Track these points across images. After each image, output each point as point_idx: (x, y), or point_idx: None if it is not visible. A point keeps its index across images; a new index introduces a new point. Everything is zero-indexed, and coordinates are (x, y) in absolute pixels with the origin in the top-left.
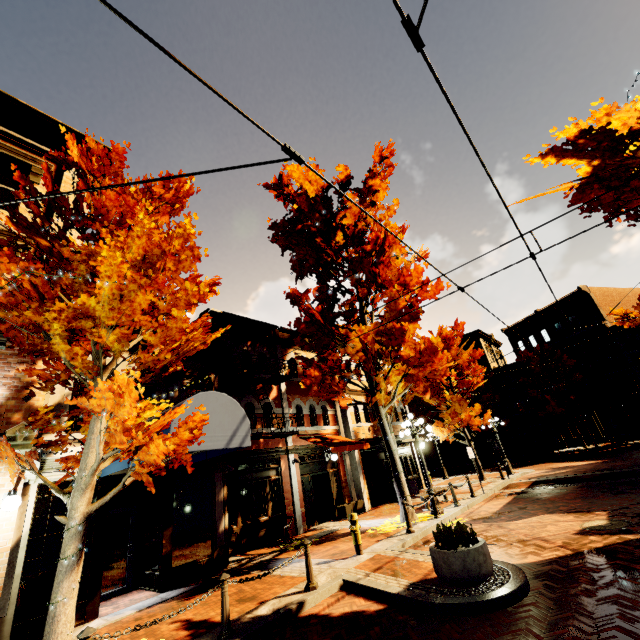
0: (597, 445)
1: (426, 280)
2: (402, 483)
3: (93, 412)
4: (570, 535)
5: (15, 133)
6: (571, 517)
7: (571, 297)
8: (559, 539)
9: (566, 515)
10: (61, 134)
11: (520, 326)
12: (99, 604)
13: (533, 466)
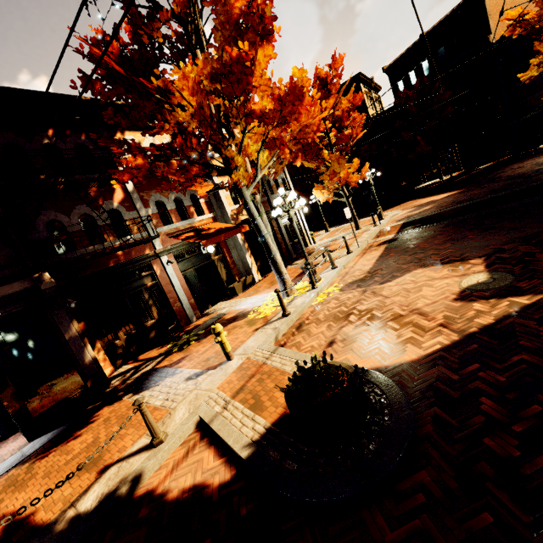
0: (452, 175)
1: None
2: (278, 264)
3: None
4: (450, 303)
5: None
6: (446, 271)
7: (462, 7)
8: (439, 311)
9: (440, 268)
10: None
11: (402, 60)
12: None
13: (400, 206)
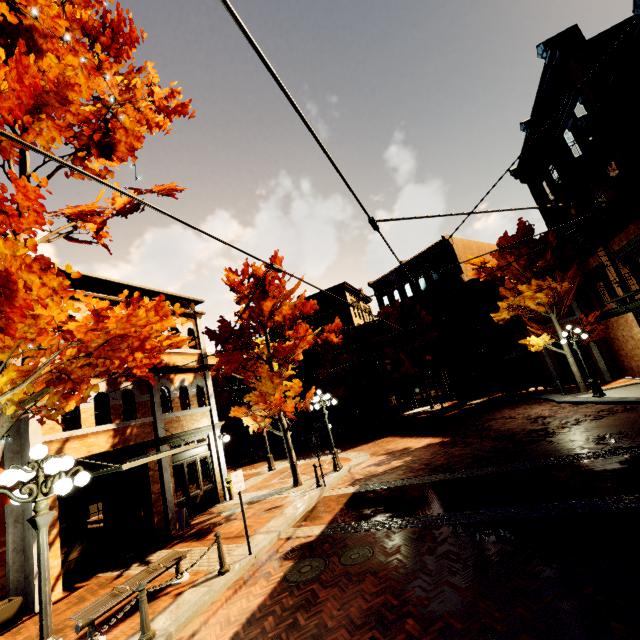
0: (443, 406)
1: None
2: None
3: None
4: None
5: None
6: None
7: (435, 247)
8: None
9: None
10: None
11: (386, 279)
12: None
13: (375, 443)
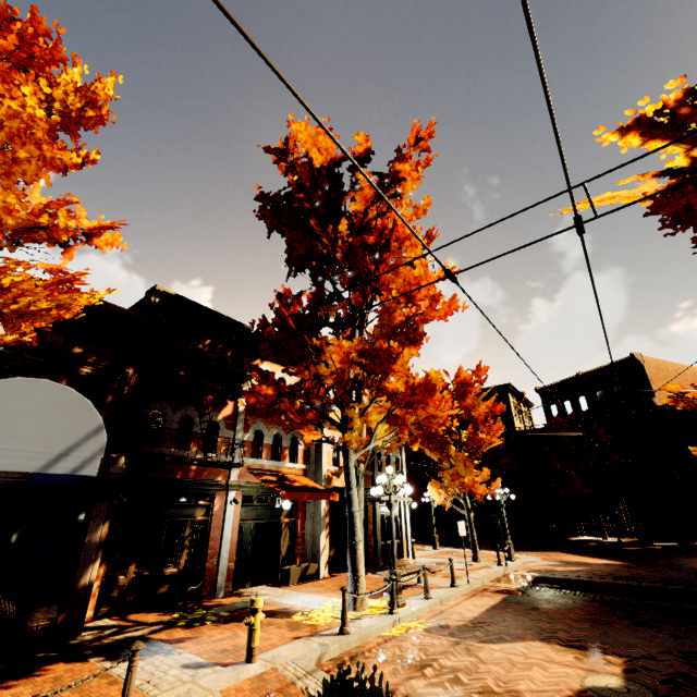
0: (620, 540)
1: (438, 294)
2: (358, 557)
3: None
4: None
5: None
6: (570, 657)
7: (621, 364)
8: None
9: (564, 651)
10: None
11: (557, 388)
12: None
13: (541, 553)
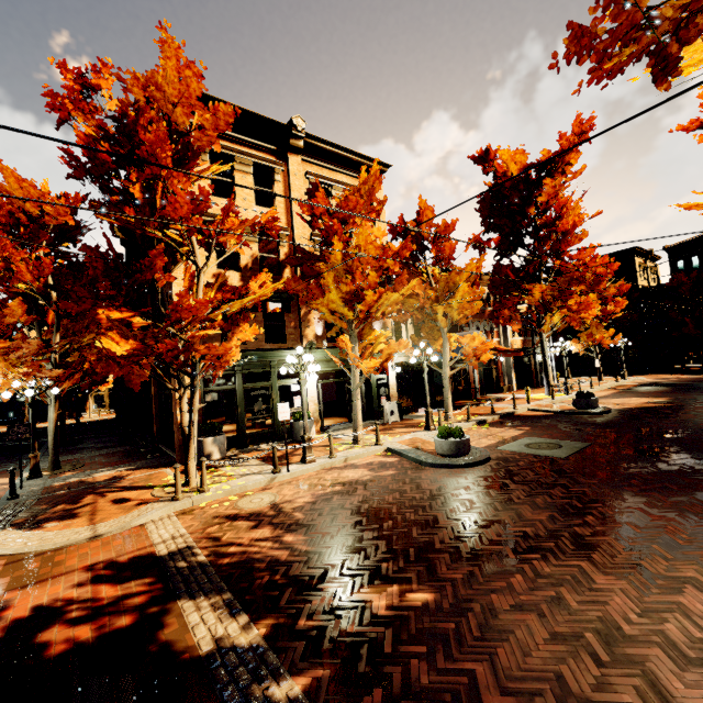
0: None
1: (596, 255)
2: (549, 377)
3: (461, 344)
4: (641, 403)
5: (351, 173)
6: (648, 399)
7: None
8: (634, 404)
9: (646, 398)
10: (368, 164)
11: (686, 245)
12: (417, 408)
13: (647, 376)
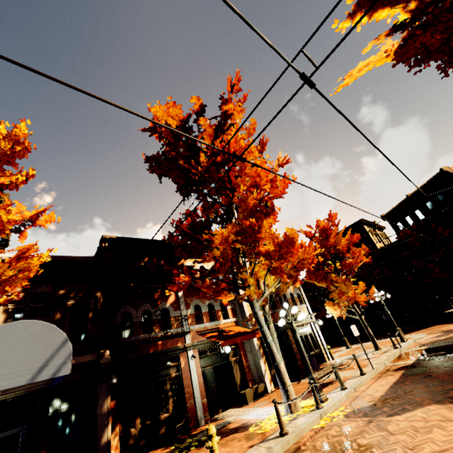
0: None
1: (274, 177)
2: (282, 373)
3: None
4: None
5: None
6: None
7: (436, 178)
8: None
9: None
10: None
11: (396, 210)
12: None
13: (426, 329)
